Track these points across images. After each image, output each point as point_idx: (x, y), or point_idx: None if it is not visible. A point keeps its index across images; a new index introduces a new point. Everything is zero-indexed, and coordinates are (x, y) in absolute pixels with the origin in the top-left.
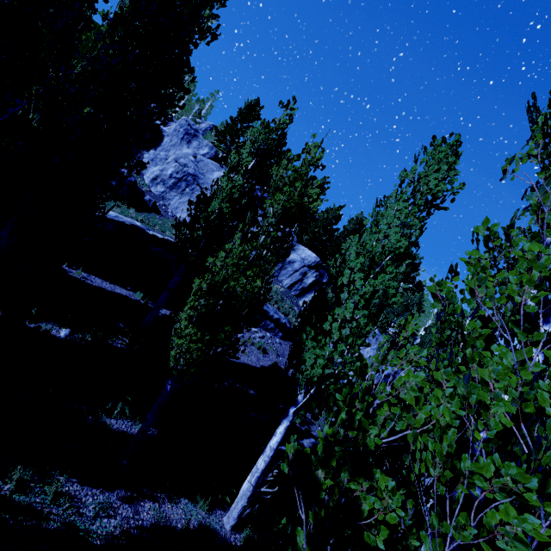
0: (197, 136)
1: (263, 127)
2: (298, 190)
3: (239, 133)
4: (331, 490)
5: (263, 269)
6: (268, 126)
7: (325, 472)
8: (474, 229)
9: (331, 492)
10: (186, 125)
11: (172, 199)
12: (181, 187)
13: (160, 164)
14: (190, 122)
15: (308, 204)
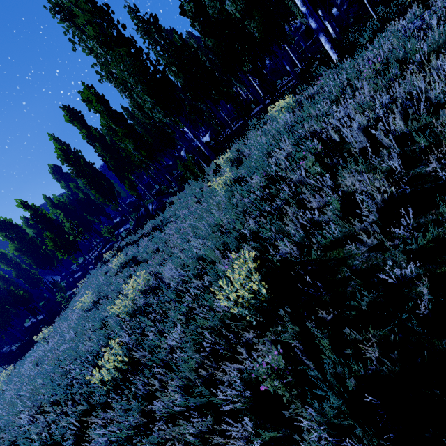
0: None
1: None
2: None
3: None
4: None
5: None
6: None
7: None
8: None
9: None
10: None
11: None
12: None
13: None
14: None
15: None
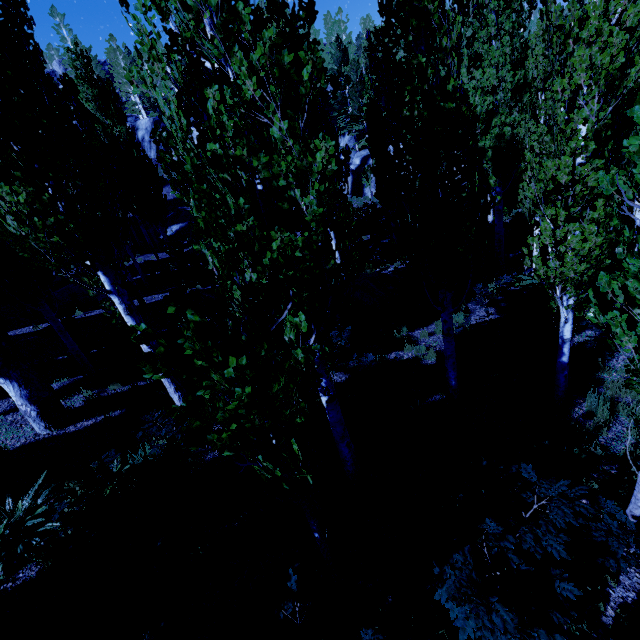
0: None
1: None
2: None
3: None
4: None
5: None
6: None
7: None
8: None
9: None
10: None
11: None
12: None
13: None
14: None
15: None
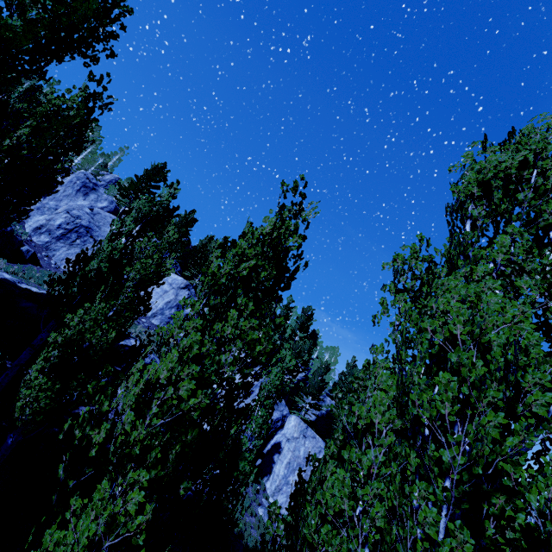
0: (96, 189)
1: (149, 201)
2: (155, 261)
3: (144, 190)
4: (84, 441)
5: (120, 322)
6: (154, 199)
7: (80, 430)
8: (179, 302)
9: (83, 442)
10: (84, 178)
11: (58, 250)
12: (70, 238)
13: (48, 213)
14: (89, 176)
15: (163, 271)
